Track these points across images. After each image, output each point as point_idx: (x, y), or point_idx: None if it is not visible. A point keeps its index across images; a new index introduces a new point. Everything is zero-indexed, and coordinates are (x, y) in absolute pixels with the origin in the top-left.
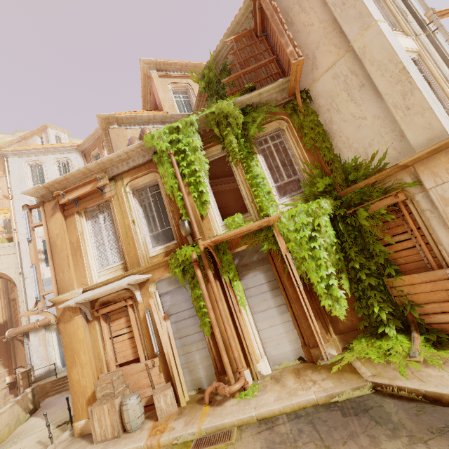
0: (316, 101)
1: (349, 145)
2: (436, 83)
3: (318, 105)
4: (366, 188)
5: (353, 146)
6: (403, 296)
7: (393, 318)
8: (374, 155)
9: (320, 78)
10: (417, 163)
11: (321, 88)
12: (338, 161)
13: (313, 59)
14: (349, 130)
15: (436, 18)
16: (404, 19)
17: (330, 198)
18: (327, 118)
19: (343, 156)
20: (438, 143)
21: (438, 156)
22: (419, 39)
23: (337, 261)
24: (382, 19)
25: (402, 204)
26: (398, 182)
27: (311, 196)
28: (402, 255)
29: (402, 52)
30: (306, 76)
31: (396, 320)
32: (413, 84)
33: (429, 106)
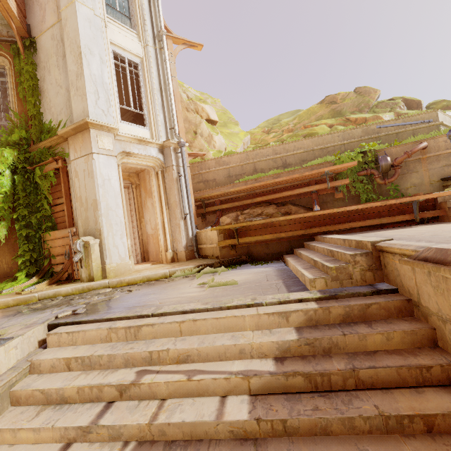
0: (39, 54)
1: (50, 108)
2: (145, 89)
3: (39, 59)
4: (45, 149)
5: (52, 110)
6: (47, 248)
7: (33, 266)
8: (60, 123)
9: (45, 33)
10: (70, 138)
11: (44, 43)
12: (41, 119)
13: (44, 11)
14: (52, 94)
15: (163, 39)
16: (143, 26)
17: (17, 151)
18: (43, 76)
19: (46, 116)
20: (76, 124)
21: (79, 136)
22: (147, 49)
23: (1, 209)
24: (89, 4)
25: (61, 170)
26: (63, 151)
27: (4, 144)
28: (60, 215)
29: (90, 41)
30: (38, 25)
31: (34, 268)
32: (83, 70)
33: (86, 93)
